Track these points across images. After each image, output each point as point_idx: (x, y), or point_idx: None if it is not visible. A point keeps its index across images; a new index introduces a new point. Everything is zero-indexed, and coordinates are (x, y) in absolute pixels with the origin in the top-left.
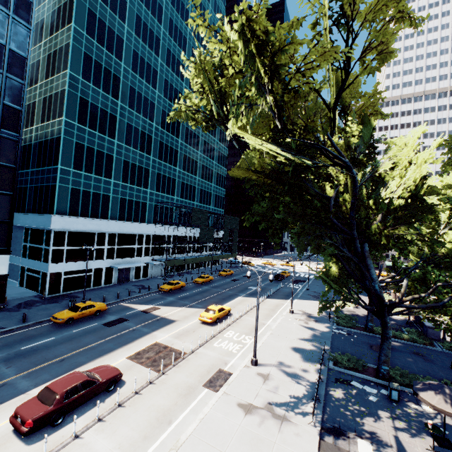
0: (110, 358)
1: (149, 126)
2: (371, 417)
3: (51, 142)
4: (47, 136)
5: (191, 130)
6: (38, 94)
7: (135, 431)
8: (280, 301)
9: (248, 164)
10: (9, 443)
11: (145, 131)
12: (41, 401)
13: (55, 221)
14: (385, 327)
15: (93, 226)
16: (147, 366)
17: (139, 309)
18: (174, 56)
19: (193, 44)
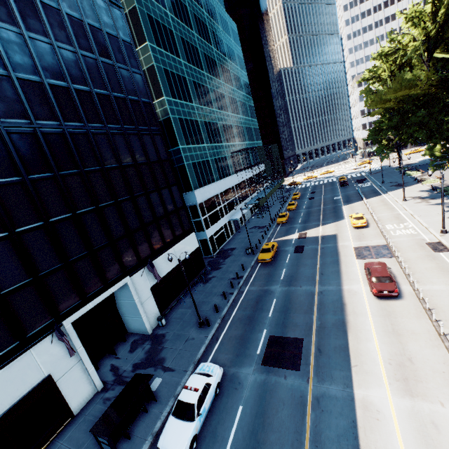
0: (347, 263)
1: (203, 76)
2: None
3: None
4: None
5: (223, 66)
6: None
7: (441, 278)
8: (379, 198)
9: (401, 81)
10: (389, 303)
11: (203, 84)
12: (382, 283)
13: (197, 196)
14: None
15: (212, 191)
16: (379, 257)
17: (294, 238)
18: None
19: None
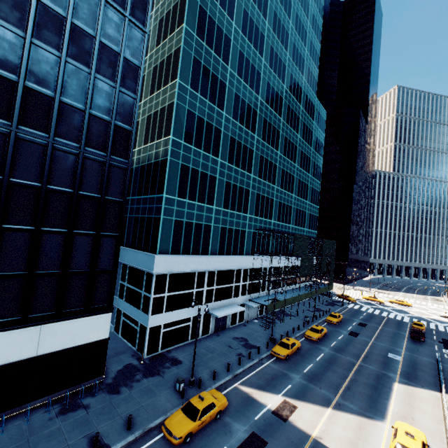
0: None
1: (251, 138)
2: None
3: (155, 166)
4: (151, 159)
5: (289, 139)
6: (141, 112)
7: None
8: None
9: None
10: None
11: (246, 145)
12: None
13: (157, 263)
14: None
15: (194, 265)
16: None
17: (268, 406)
18: (277, 54)
19: (294, 39)
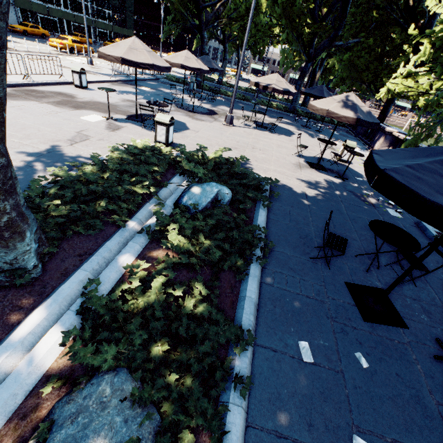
0: None
1: None
2: (165, 89)
3: None
4: None
5: None
6: None
7: None
8: None
9: None
10: None
11: None
12: None
13: None
14: (202, 42)
15: None
16: None
17: None
18: None
19: None
